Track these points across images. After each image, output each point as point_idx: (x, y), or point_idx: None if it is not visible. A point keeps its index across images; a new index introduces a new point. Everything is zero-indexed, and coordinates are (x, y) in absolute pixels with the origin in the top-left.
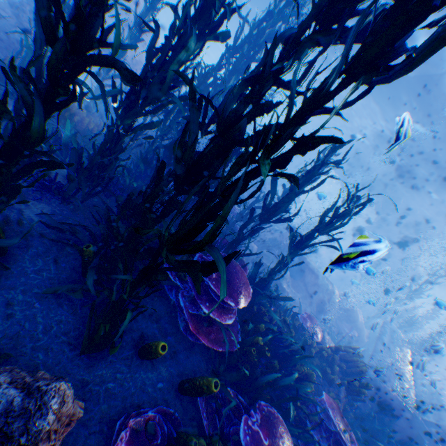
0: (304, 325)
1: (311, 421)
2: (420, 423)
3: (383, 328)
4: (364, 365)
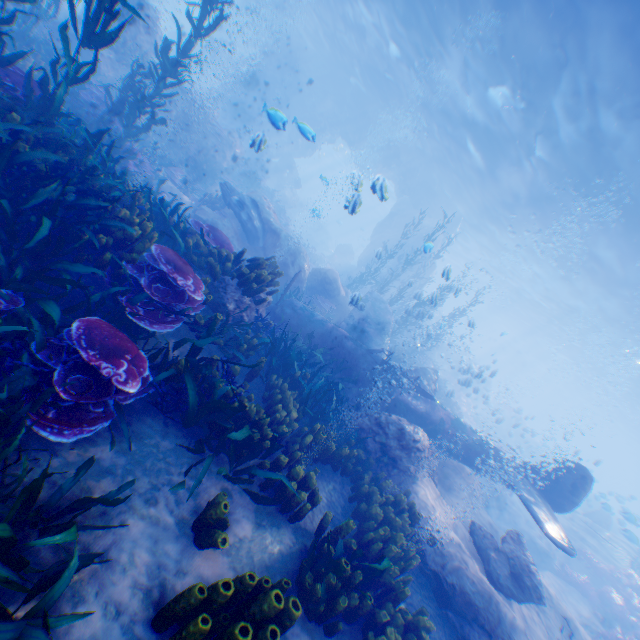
0: (197, 231)
1: (129, 261)
2: (364, 352)
3: (366, 298)
4: (277, 272)
